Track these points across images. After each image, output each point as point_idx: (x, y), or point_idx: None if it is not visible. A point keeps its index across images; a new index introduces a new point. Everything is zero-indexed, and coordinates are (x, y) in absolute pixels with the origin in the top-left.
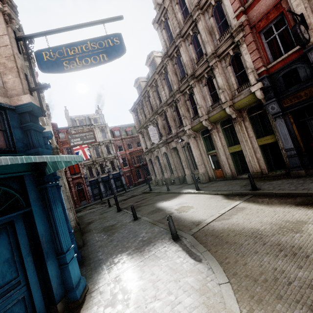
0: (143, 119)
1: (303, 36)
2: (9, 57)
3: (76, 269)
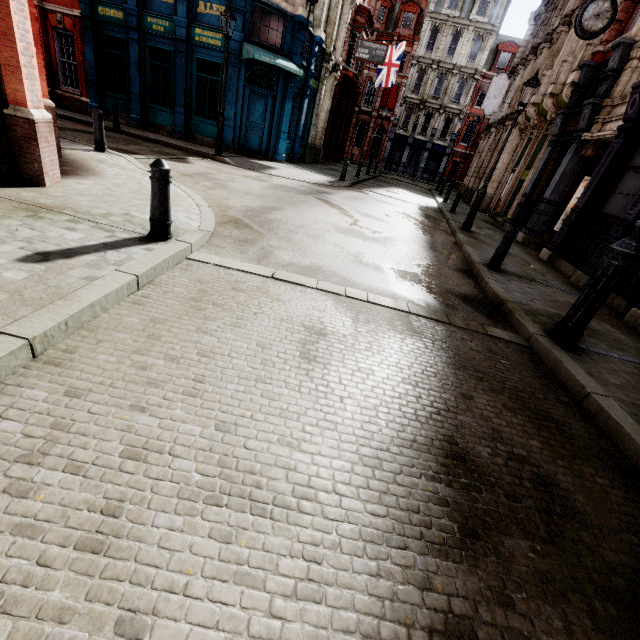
0: (529, 50)
1: (579, 25)
2: None
3: (283, 147)
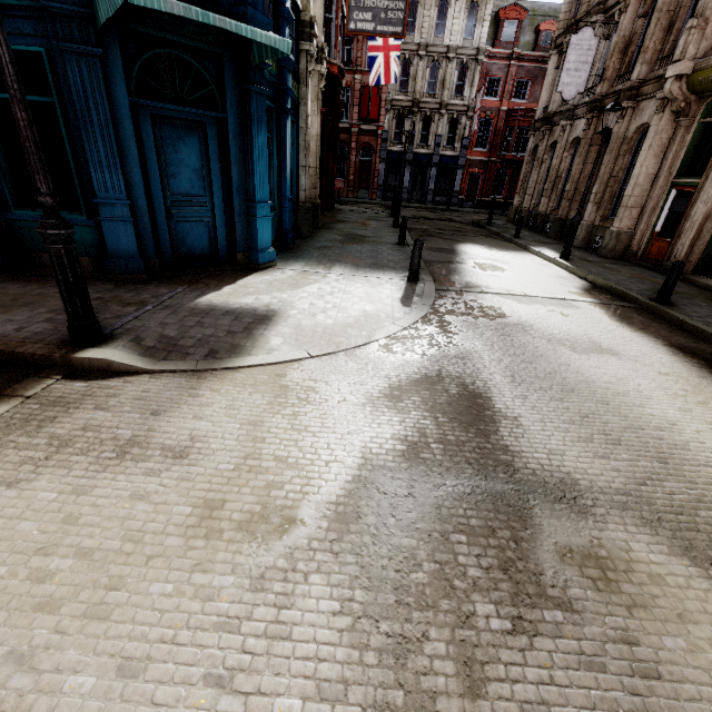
0: None
1: None
2: None
3: (266, 233)
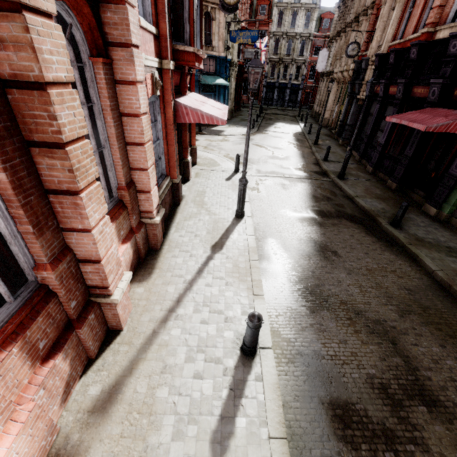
0: (337, 28)
1: (347, 54)
2: (222, 34)
3: None
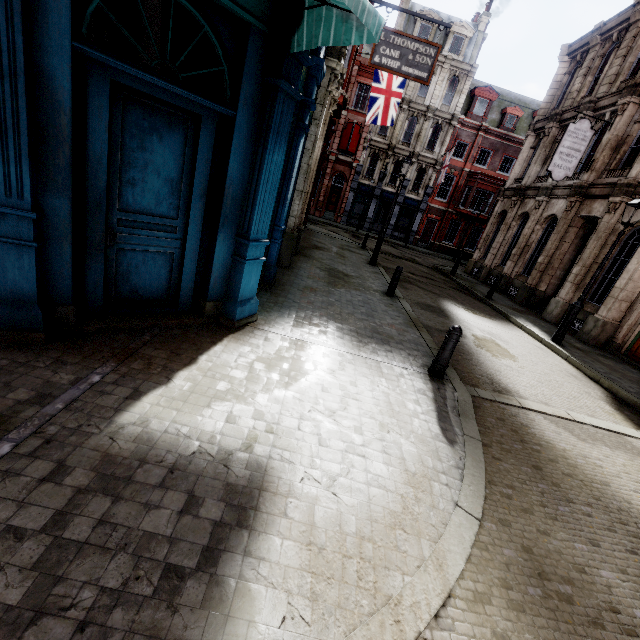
0: (580, 92)
1: None
2: None
3: (253, 279)
